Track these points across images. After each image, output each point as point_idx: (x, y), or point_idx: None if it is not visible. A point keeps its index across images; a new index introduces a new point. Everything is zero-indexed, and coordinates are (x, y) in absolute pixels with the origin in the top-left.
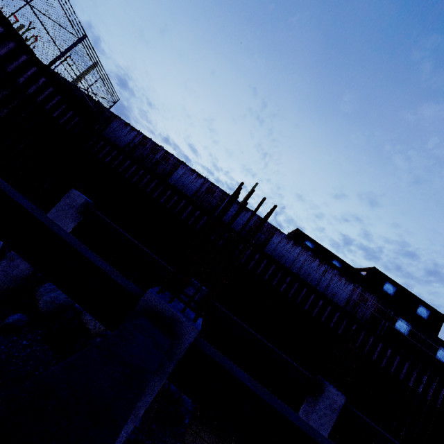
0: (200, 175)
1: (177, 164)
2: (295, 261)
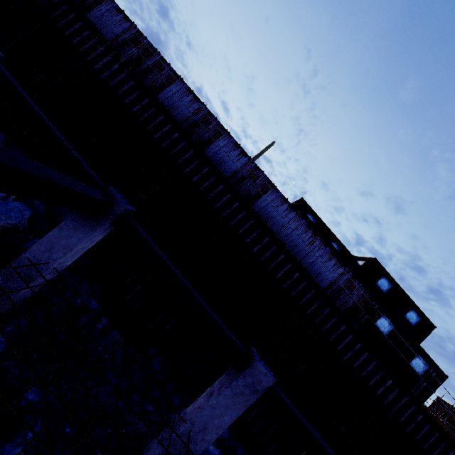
0: (197, 98)
1: (172, 78)
2: (284, 227)
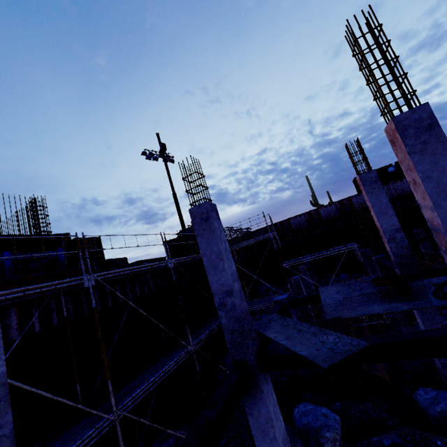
0: (299, 215)
1: (288, 221)
2: None
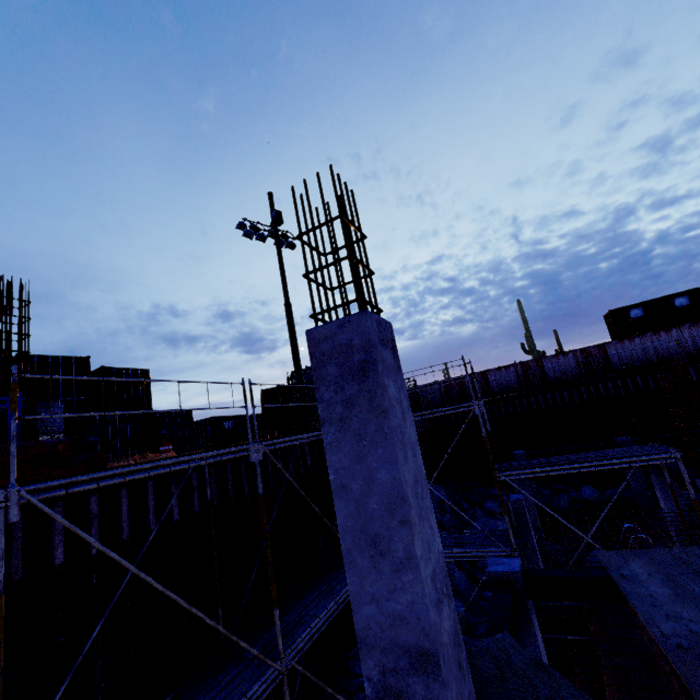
0: (506, 366)
1: (484, 375)
2: (645, 351)
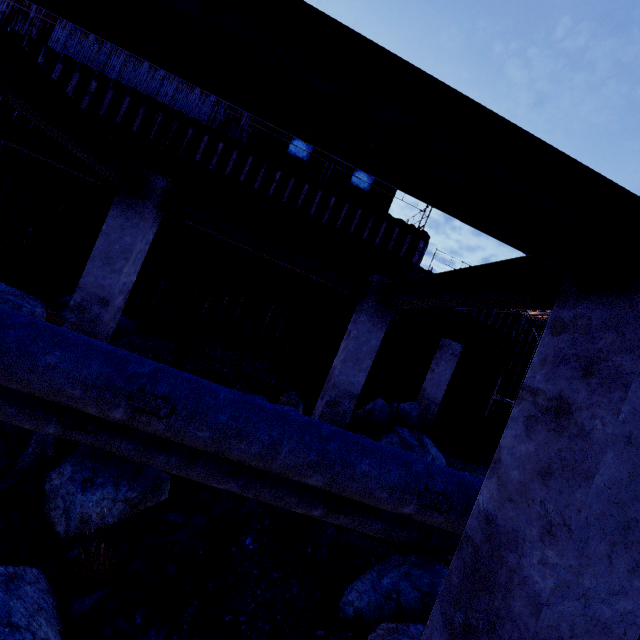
0: None
1: None
2: (106, 70)
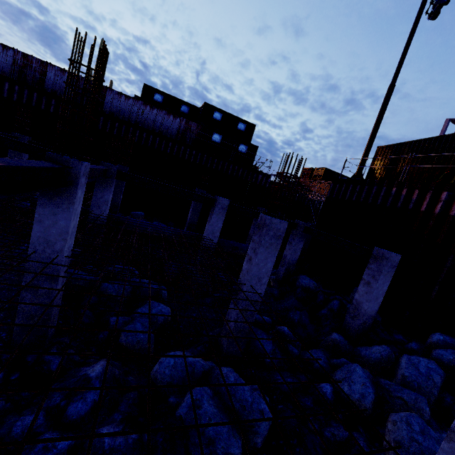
0: (5, 46)
1: None
2: (131, 112)
